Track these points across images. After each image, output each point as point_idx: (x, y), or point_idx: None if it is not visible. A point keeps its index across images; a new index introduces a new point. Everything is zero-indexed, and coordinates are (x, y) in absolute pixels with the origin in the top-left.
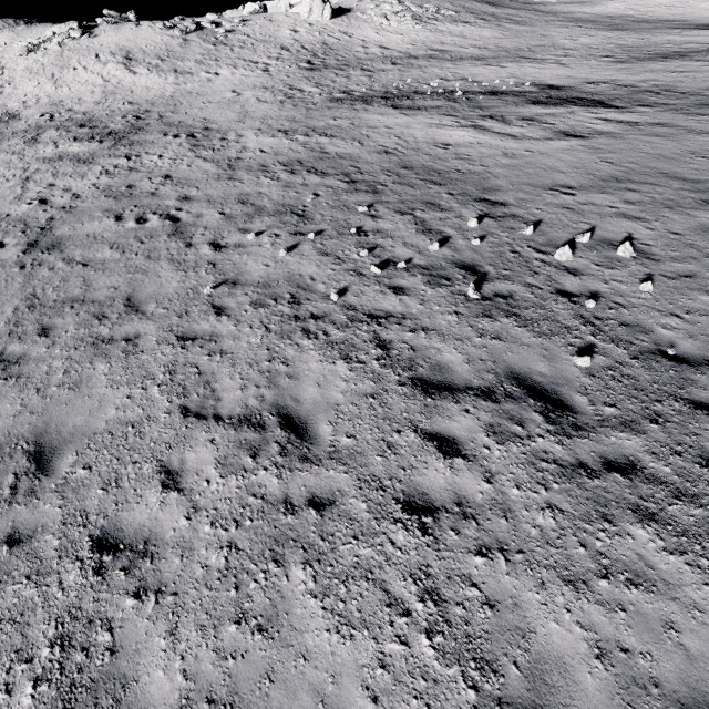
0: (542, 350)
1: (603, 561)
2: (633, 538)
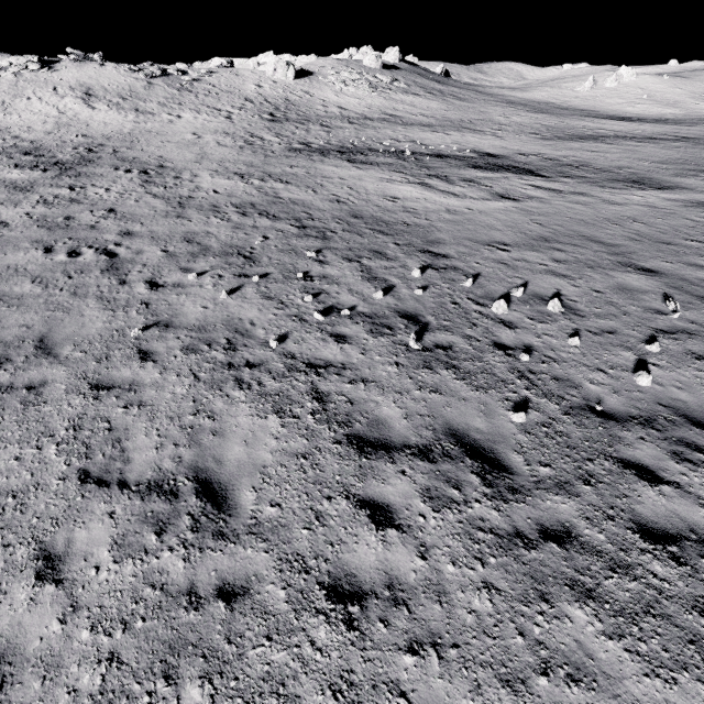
0: (479, 405)
1: (542, 652)
2: (571, 622)
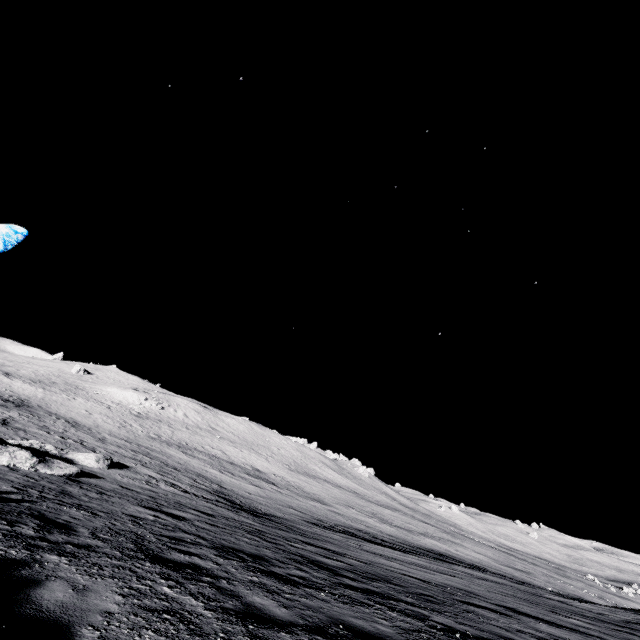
0: None
1: None
2: None
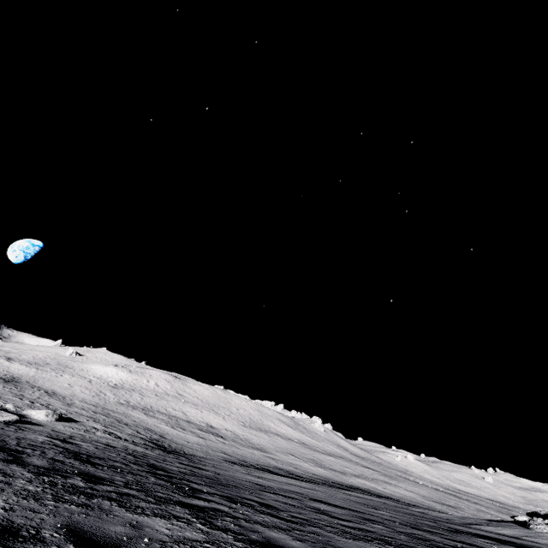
0: None
1: None
2: None
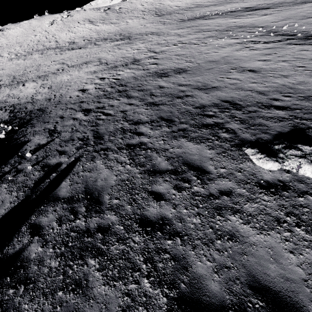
0: (291, 36)
1: None
2: None
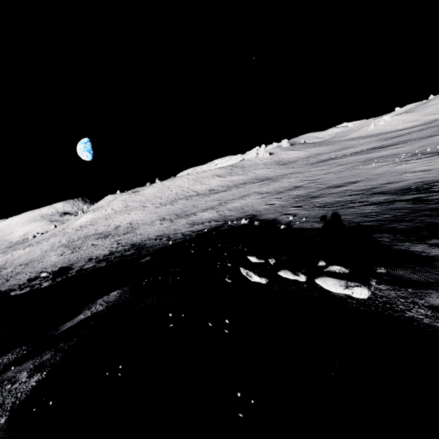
0: None
1: None
2: None
